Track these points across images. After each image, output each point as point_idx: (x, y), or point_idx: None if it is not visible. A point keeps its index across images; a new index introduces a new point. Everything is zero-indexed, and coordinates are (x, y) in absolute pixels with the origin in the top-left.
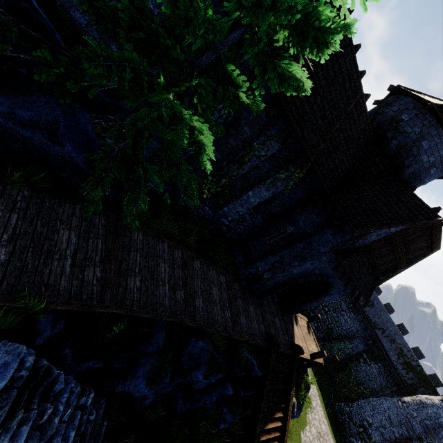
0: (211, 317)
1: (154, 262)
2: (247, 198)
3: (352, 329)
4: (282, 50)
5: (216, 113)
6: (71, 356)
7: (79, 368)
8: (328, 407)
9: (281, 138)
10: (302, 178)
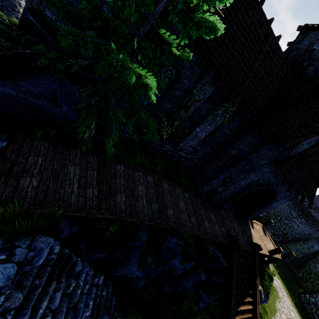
0: (180, 222)
1: (133, 185)
2: (196, 133)
3: (305, 232)
4: None
5: (162, 75)
6: (85, 249)
7: (91, 258)
8: (294, 298)
9: (213, 83)
10: (236, 110)
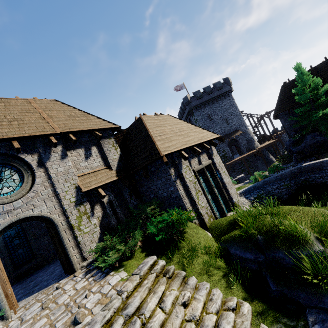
0: None
1: None
2: None
3: None
4: (324, 84)
5: None
6: None
7: None
8: None
9: None
10: None
